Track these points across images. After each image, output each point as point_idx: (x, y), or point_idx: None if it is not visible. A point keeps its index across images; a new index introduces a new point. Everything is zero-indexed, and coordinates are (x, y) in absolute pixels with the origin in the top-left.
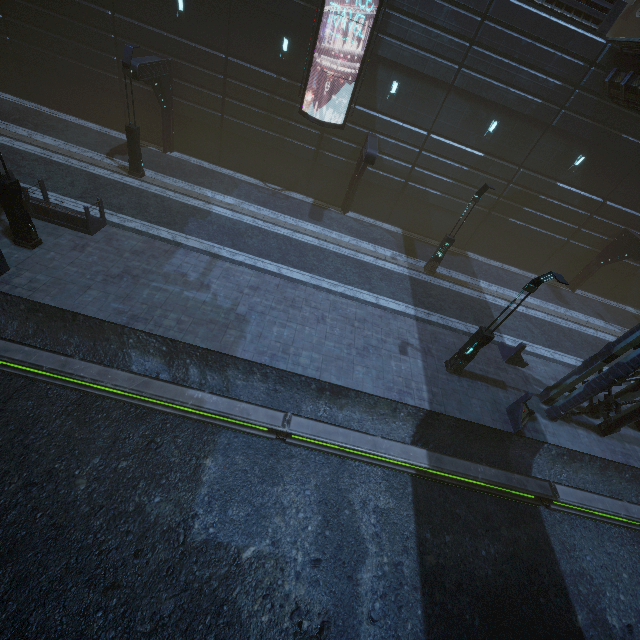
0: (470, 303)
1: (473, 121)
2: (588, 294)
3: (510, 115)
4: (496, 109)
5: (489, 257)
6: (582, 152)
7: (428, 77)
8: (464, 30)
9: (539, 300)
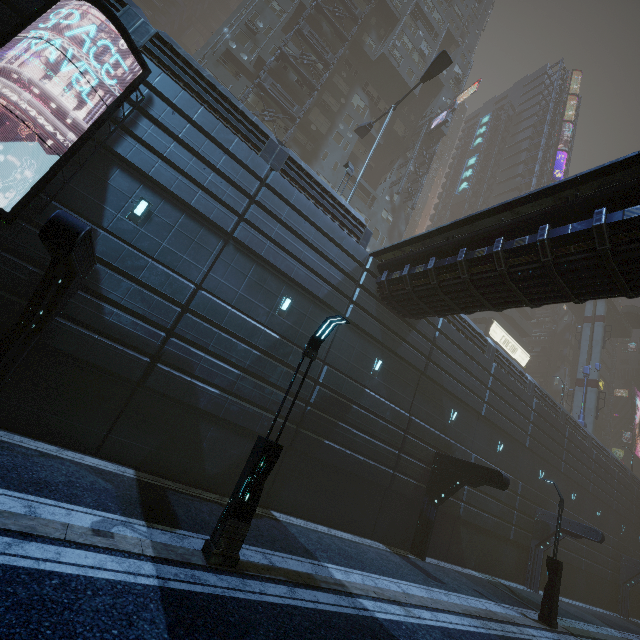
0: None
1: (261, 290)
2: (435, 560)
3: (303, 295)
4: (287, 283)
5: (306, 518)
6: (377, 355)
7: (197, 215)
8: (243, 183)
9: (420, 585)
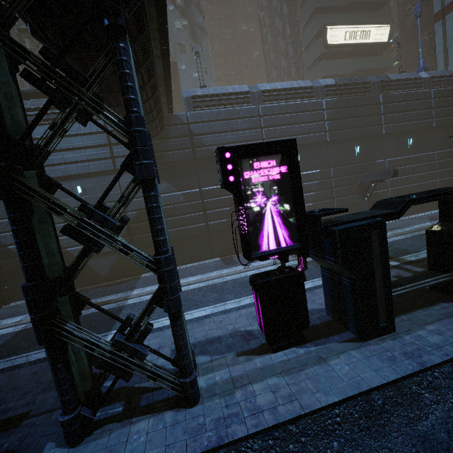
0: (93, 318)
1: (62, 193)
2: None
3: (85, 177)
4: (72, 179)
5: None
6: None
7: None
8: None
9: (202, 274)
